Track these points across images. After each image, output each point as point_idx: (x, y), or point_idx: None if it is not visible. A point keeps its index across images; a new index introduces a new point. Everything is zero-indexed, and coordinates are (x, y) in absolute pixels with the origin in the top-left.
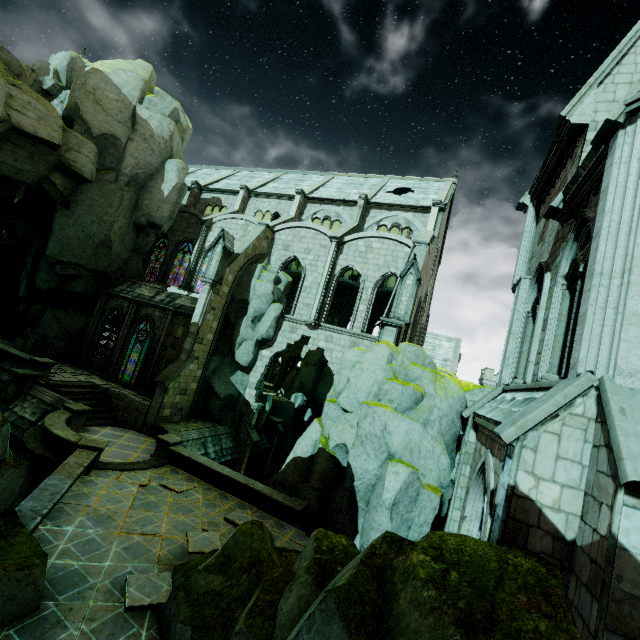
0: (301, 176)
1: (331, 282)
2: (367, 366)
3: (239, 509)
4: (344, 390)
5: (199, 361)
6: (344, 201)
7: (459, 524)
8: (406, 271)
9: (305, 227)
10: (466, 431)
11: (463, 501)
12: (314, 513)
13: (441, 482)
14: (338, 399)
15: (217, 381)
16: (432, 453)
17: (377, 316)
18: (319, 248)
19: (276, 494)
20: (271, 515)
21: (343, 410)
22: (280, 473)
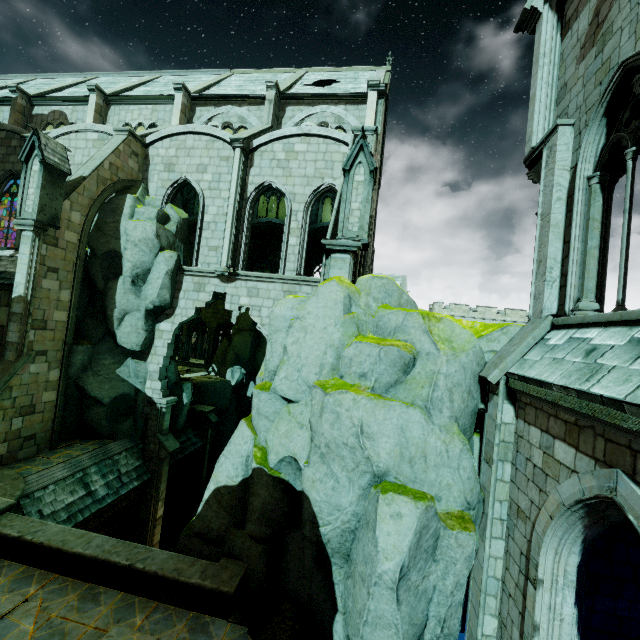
0: (185, 77)
1: (244, 210)
2: (312, 322)
3: (114, 626)
4: (280, 367)
5: (48, 357)
6: (247, 98)
7: (507, 566)
8: (352, 160)
9: (192, 132)
10: (497, 406)
11: (506, 524)
12: (260, 580)
13: (467, 501)
14: (273, 383)
15: (93, 380)
16: (447, 455)
17: (315, 260)
18: (218, 162)
19: (188, 568)
20: (184, 608)
21: (284, 399)
22: (196, 519)
